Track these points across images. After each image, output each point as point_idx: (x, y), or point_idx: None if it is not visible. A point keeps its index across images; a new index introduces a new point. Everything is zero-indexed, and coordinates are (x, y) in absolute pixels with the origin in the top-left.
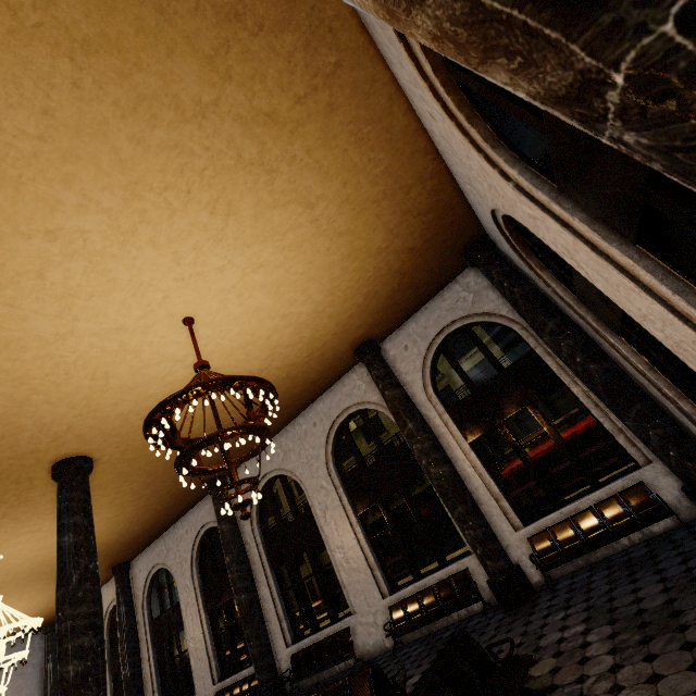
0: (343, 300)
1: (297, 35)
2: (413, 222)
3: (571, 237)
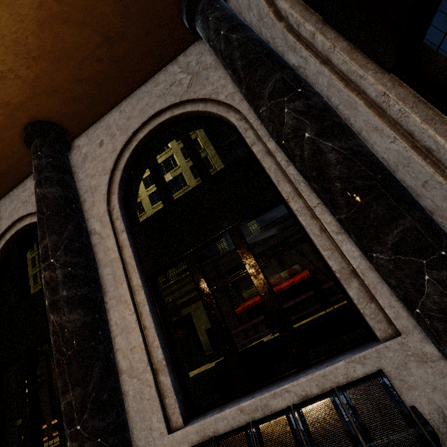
0: None
1: None
2: None
3: None
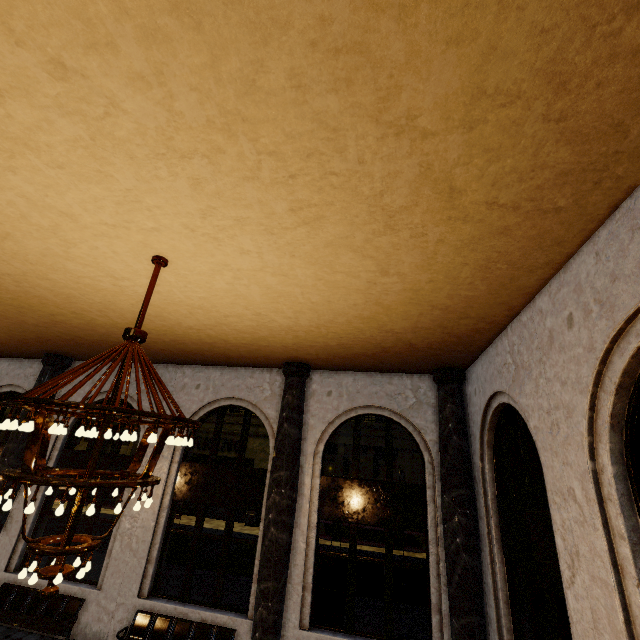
0: (320, 335)
1: (572, 157)
2: (437, 333)
3: (611, 582)
